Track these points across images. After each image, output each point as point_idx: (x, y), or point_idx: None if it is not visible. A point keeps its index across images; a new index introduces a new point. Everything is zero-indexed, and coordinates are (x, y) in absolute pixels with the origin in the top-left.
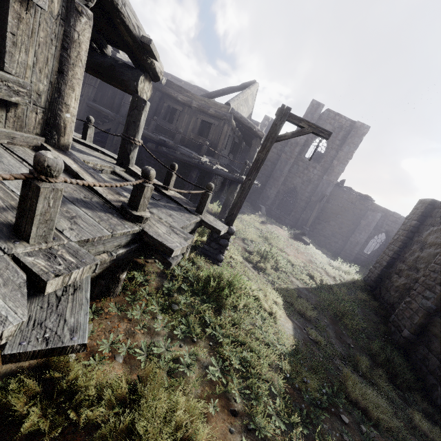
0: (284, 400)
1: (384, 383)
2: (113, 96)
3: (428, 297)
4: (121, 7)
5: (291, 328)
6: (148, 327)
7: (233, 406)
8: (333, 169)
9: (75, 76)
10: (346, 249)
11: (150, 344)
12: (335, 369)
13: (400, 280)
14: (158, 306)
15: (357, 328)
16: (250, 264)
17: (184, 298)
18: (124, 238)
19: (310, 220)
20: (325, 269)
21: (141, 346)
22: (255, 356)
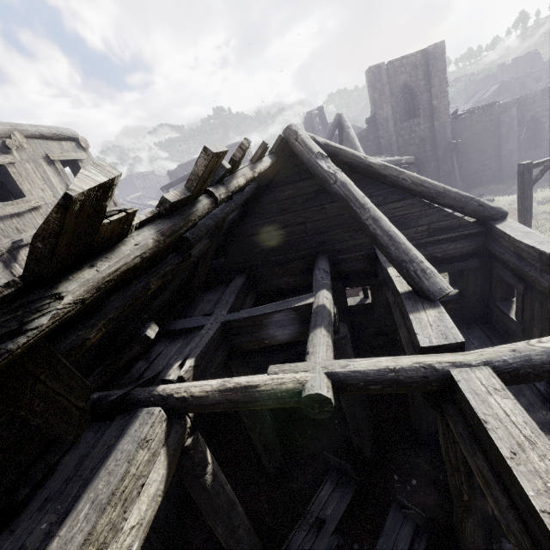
0: None
1: None
2: None
3: None
4: None
5: None
6: None
7: None
8: (437, 110)
9: None
10: (504, 167)
11: None
12: None
13: None
14: None
15: None
16: None
17: None
18: None
19: (456, 173)
20: (544, 211)
21: None
22: None
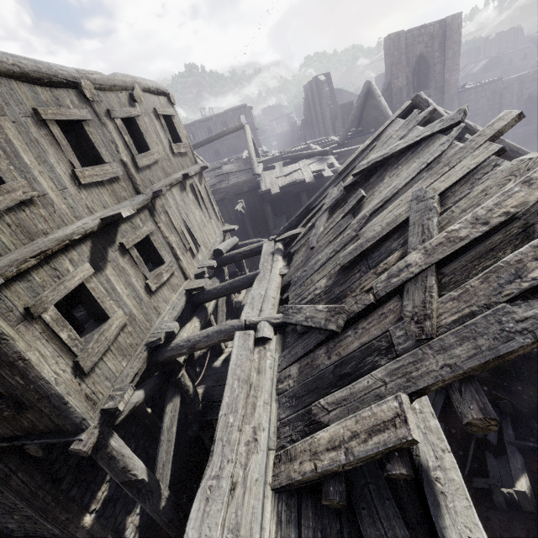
0: None
1: None
2: (296, 199)
3: None
4: None
5: None
6: None
7: None
8: (448, 83)
9: None
10: None
11: None
12: None
13: None
14: None
15: None
16: None
17: None
18: None
19: None
20: None
21: None
22: None
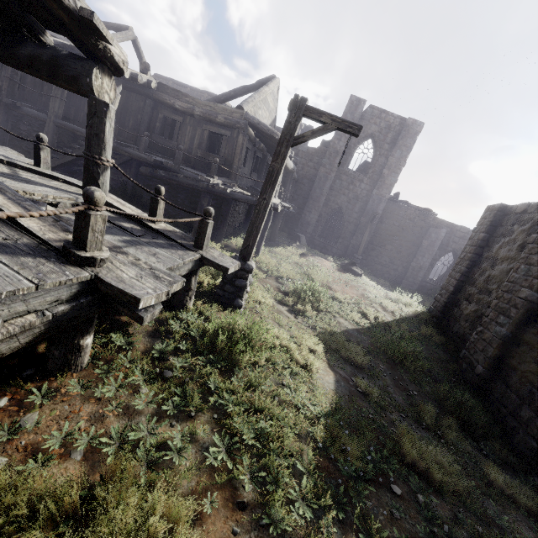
0: (314, 477)
1: (454, 433)
2: None
3: (502, 323)
4: None
5: (332, 381)
6: (126, 406)
7: (241, 496)
8: (383, 180)
9: None
10: (408, 277)
11: (125, 428)
12: (390, 426)
13: (470, 306)
14: (142, 375)
15: (422, 370)
16: (285, 308)
17: (180, 360)
18: (64, 289)
19: (361, 246)
20: (381, 303)
21: (111, 433)
22: (275, 425)
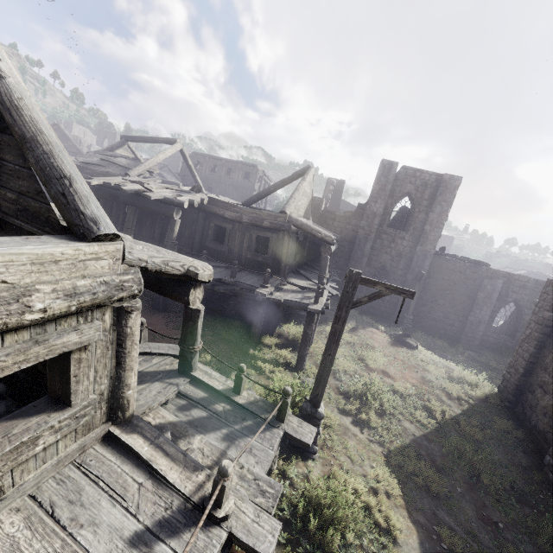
0: None
1: None
2: (152, 225)
3: None
4: (165, 269)
5: (416, 545)
6: None
7: None
8: (426, 236)
9: (132, 359)
10: (466, 332)
11: None
12: None
13: (546, 397)
14: None
15: (503, 486)
16: (349, 419)
17: None
18: None
19: (411, 305)
20: (444, 388)
21: None
22: None
